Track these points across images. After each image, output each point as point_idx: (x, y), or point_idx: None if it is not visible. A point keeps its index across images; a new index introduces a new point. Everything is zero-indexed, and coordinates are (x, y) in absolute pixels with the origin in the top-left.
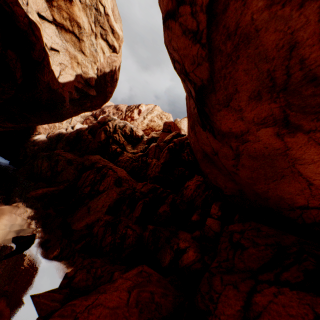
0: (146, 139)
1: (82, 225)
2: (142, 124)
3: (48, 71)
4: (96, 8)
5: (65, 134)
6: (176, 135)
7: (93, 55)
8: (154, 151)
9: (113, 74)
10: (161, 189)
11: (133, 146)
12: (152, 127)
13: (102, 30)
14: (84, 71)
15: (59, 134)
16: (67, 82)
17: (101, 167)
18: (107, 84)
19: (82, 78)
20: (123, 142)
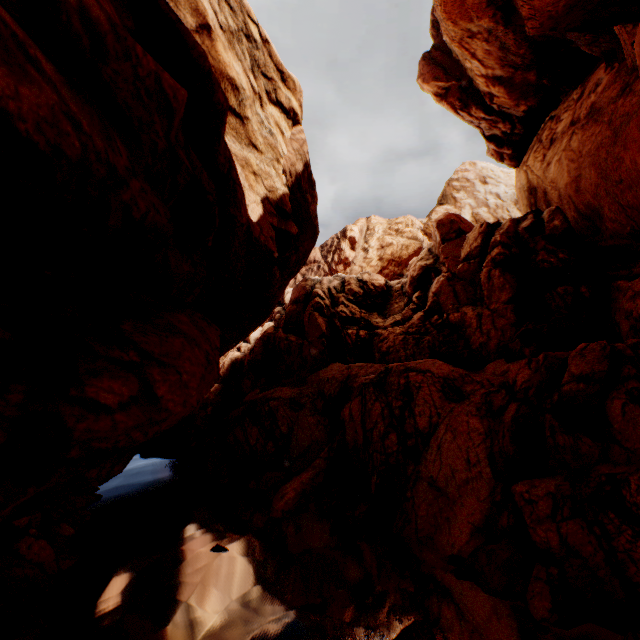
0: (399, 284)
1: (463, 535)
2: (369, 262)
3: (242, 194)
4: (246, 35)
5: (242, 359)
6: (488, 230)
7: (269, 145)
8: (451, 293)
9: (310, 172)
10: (620, 344)
11: (380, 312)
12: (393, 257)
13: (266, 82)
14: (267, 187)
15: (233, 363)
16: (259, 220)
17: (376, 379)
18: (306, 200)
19: (270, 205)
20: (360, 315)
